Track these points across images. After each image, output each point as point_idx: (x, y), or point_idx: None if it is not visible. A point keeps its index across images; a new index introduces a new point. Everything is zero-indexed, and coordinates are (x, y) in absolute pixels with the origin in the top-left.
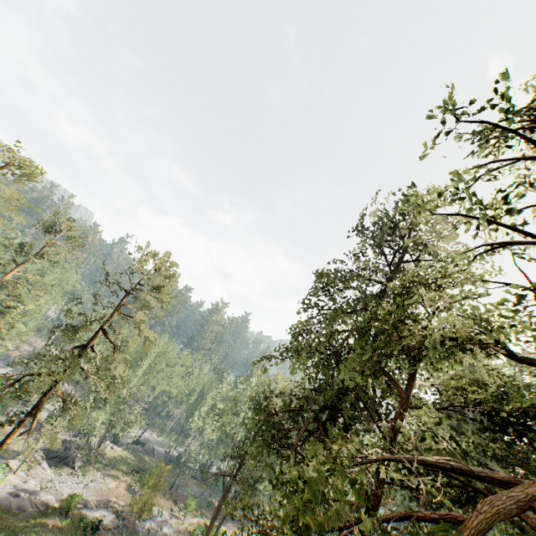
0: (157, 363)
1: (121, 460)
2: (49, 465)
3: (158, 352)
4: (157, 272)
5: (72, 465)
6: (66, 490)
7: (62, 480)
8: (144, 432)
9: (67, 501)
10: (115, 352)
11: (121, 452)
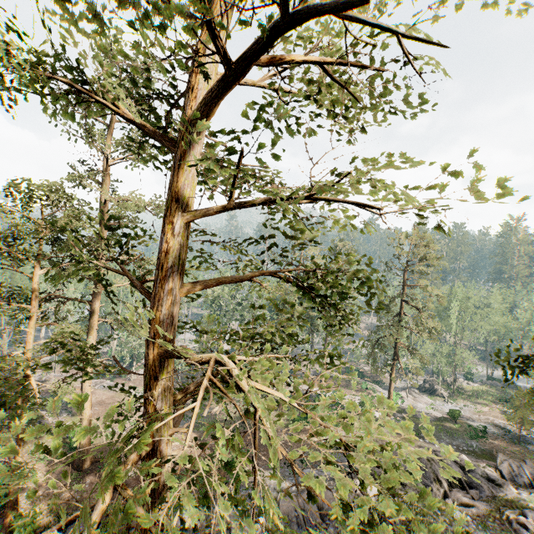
0: (465, 309)
1: (482, 392)
2: (425, 395)
3: (460, 299)
4: (415, 246)
5: (441, 395)
6: (447, 410)
7: (440, 404)
8: (493, 370)
9: (450, 413)
10: (420, 312)
11: (478, 387)
